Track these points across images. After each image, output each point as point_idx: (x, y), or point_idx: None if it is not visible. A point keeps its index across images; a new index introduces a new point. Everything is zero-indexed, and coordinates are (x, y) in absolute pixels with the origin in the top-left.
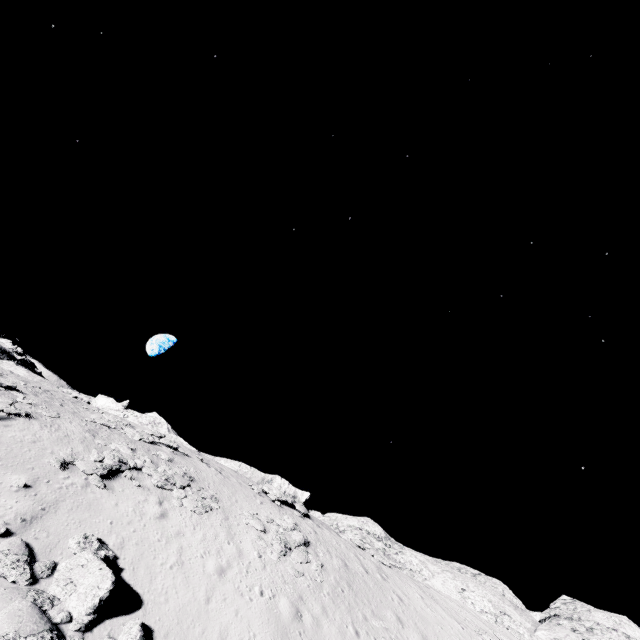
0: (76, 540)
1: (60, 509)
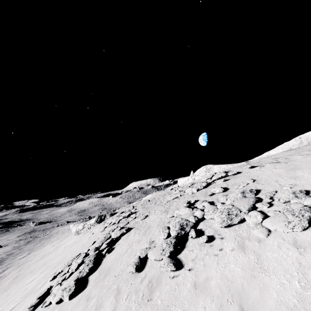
0: None
1: None
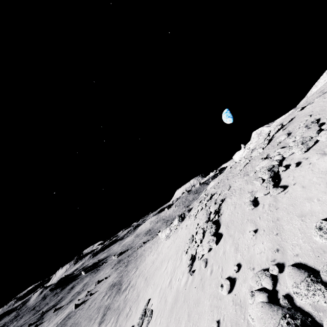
0: (317, 236)
1: (283, 225)
